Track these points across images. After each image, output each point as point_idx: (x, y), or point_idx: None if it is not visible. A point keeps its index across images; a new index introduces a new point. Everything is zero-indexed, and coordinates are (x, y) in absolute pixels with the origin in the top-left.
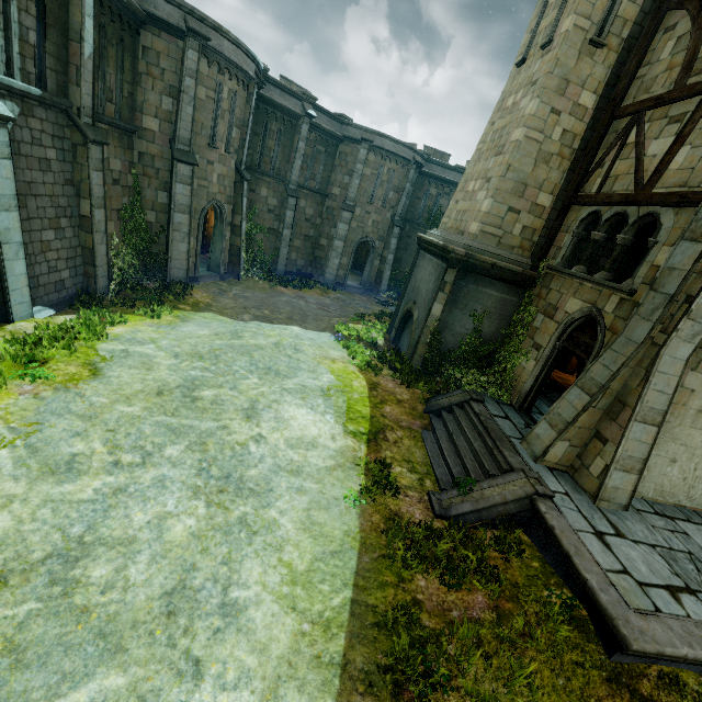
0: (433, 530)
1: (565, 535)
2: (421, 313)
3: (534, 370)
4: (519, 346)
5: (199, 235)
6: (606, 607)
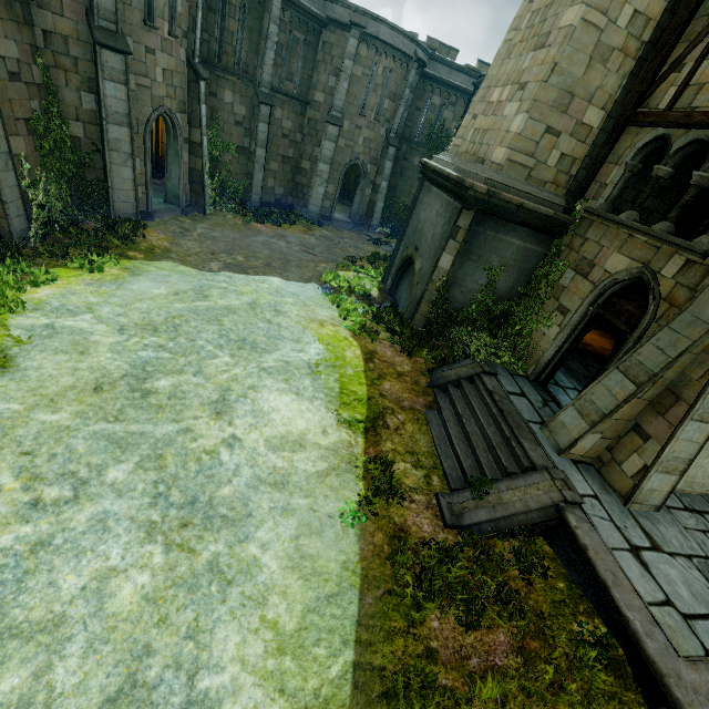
0: (445, 548)
1: (600, 558)
2: (425, 263)
3: (558, 338)
4: (540, 307)
5: (146, 156)
6: (654, 659)
